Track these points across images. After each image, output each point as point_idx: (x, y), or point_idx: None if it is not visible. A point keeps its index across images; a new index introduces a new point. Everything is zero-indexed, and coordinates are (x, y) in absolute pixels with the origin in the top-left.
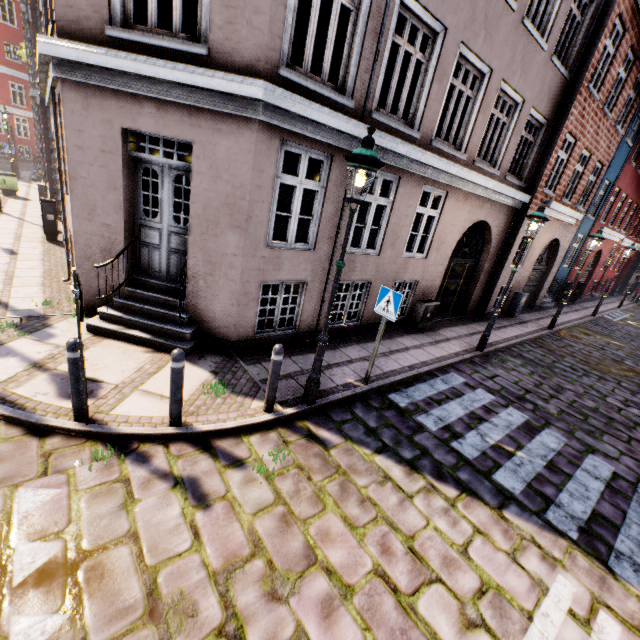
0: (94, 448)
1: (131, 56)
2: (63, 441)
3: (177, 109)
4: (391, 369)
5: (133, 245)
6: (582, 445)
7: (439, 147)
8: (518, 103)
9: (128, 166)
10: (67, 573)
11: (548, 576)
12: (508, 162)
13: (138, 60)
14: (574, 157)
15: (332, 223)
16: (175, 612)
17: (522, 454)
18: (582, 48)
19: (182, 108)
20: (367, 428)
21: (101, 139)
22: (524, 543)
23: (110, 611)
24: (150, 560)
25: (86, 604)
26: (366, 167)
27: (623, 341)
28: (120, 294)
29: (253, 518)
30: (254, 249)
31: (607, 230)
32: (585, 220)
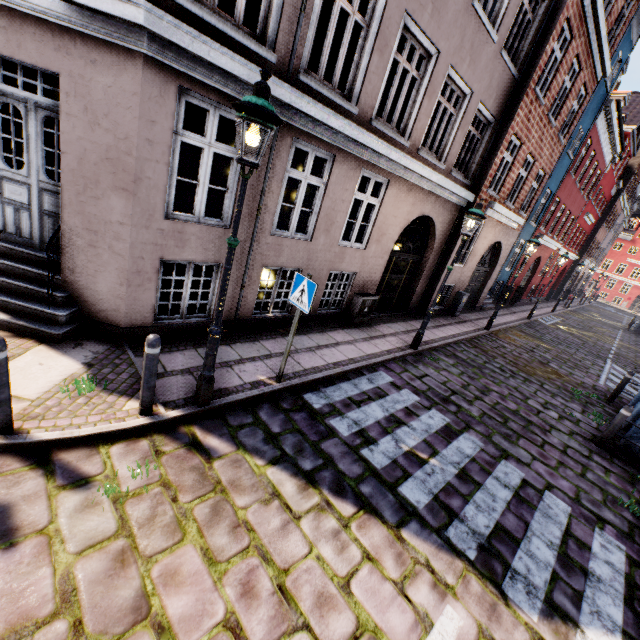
0: None
1: None
2: None
3: (36, 26)
4: (313, 366)
5: None
6: (497, 450)
7: (380, 128)
8: (466, 95)
9: None
10: None
11: (436, 608)
12: (454, 157)
13: None
14: (519, 161)
15: (252, 198)
16: None
17: (435, 461)
18: (532, 48)
19: (43, 25)
20: (268, 434)
21: None
22: (417, 568)
23: None
24: None
25: None
26: (256, 120)
27: (551, 344)
28: None
29: (75, 559)
30: (147, 219)
31: (546, 238)
32: (527, 226)
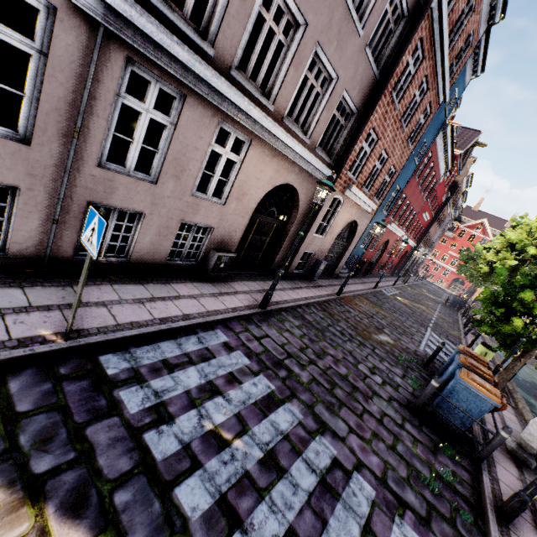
0: None
1: None
2: None
3: None
4: (132, 320)
5: None
6: (316, 423)
7: (240, 81)
8: (333, 78)
9: None
10: None
11: None
12: (319, 135)
13: None
14: (375, 153)
15: (65, 115)
16: None
17: (240, 443)
18: (392, 55)
19: None
20: (4, 415)
21: None
22: None
23: None
24: None
25: None
26: None
27: (388, 312)
28: None
29: None
30: None
31: (394, 225)
32: (380, 213)
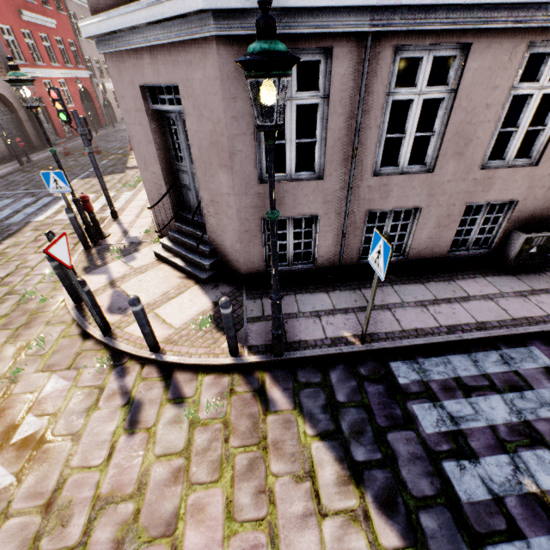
0: (103, 355)
1: (117, 11)
2: (92, 345)
3: (161, 52)
4: (416, 327)
5: (176, 187)
6: None
7: None
8: None
9: (155, 119)
10: (33, 448)
11: None
12: None
13: (121, 13)
14: None
15: (344, 141)
16: (58, 515)
17: None
18: None
19: (163, 49)
20: (329, 400)
21: (133, 100)
22: None
23: (32, 490)
24: (73, 462)
25: (26, 477)
26: (256, 73)
27: None
28: (174, 228)
29: (154, 460)
30: (245, 187)
31: None
32: None
